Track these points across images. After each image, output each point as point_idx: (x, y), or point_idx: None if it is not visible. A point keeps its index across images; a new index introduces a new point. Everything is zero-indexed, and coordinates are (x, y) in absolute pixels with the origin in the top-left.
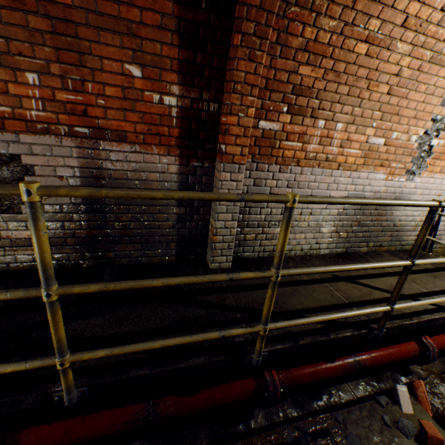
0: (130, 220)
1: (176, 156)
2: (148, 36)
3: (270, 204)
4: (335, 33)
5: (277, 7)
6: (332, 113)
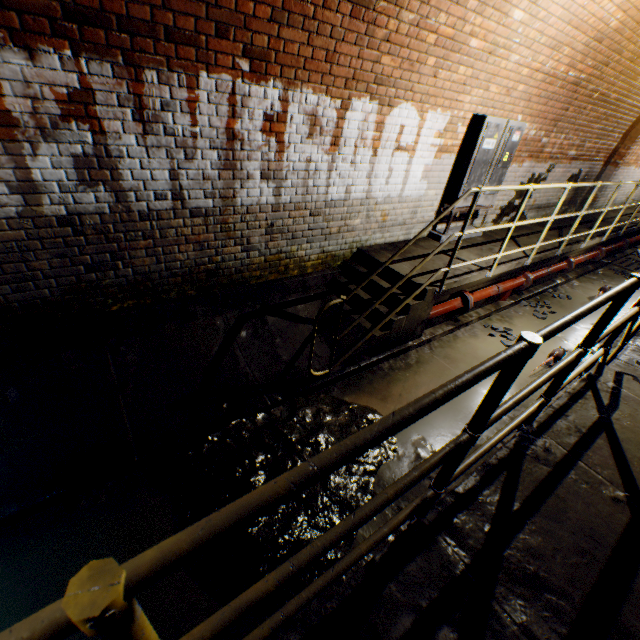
0: (578, 194)
1: (601, 166)
2: (626, 125)
3: None
4: None
5: None
6: (638, 143)
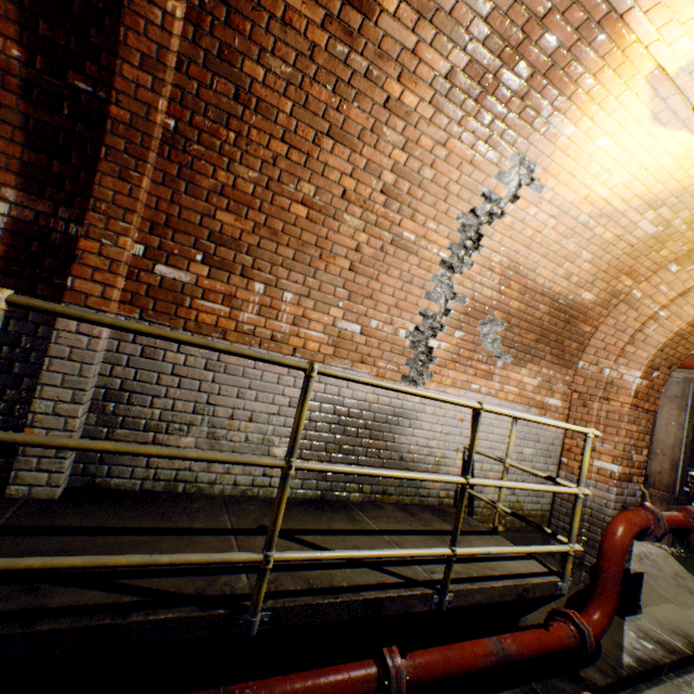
0: None
1: None
2: None
3: (172, 391)
4: (260, 186)
5: (156, 132)
6: (275, 278)
